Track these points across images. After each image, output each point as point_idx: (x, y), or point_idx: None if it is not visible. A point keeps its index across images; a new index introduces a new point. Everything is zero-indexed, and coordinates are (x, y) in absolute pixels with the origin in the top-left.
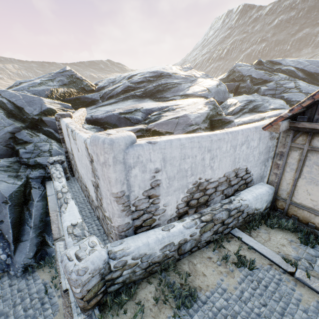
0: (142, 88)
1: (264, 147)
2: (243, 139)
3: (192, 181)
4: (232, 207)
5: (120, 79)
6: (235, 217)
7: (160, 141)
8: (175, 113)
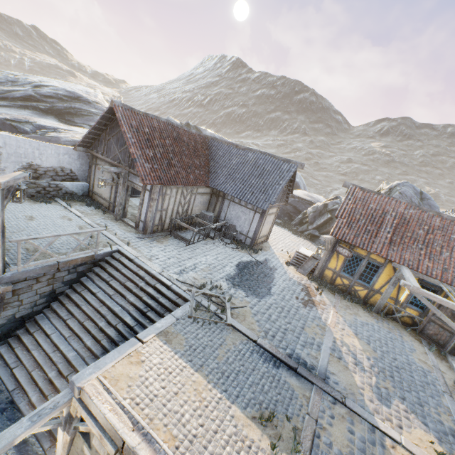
0: (49, 104)
1: (85, 162)
2: (66, 152)
3: (26, 161)
4: (53, 183)
5: (25, 83)
6: (56, 190)
7: (4, 134)
8: (58, 135)
